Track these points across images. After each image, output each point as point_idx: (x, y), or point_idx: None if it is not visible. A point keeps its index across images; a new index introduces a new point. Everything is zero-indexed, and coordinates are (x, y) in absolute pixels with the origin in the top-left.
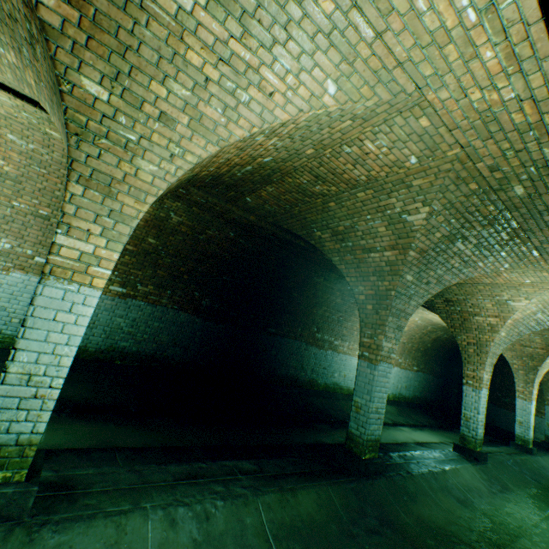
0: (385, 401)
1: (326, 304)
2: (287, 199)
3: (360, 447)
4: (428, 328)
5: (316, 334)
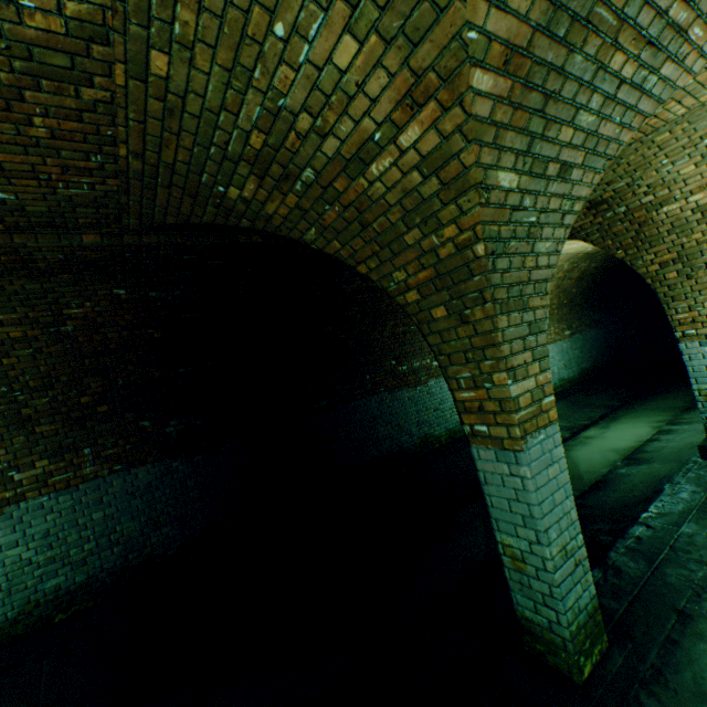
0: (574, 514)
1: (390, 317)
2: (57, 131)
3: (562, 655)
4: (564, 267)
5: (398, 370)
